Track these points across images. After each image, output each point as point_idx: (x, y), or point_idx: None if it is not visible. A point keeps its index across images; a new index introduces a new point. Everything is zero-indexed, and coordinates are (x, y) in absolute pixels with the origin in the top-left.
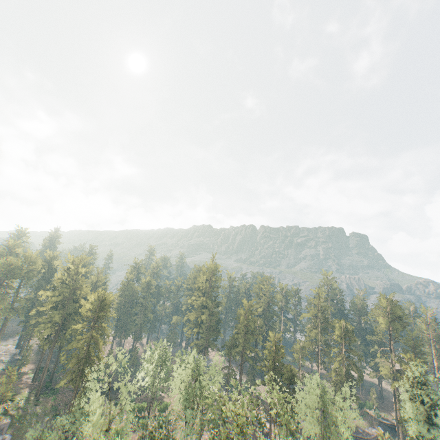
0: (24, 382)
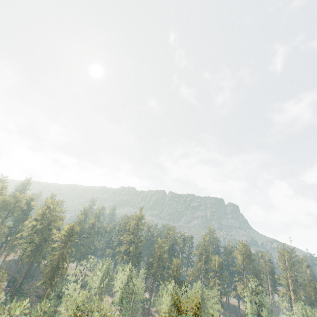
0: (0, 287)
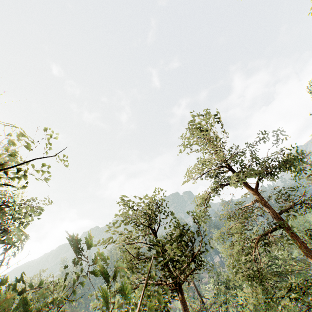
0: None
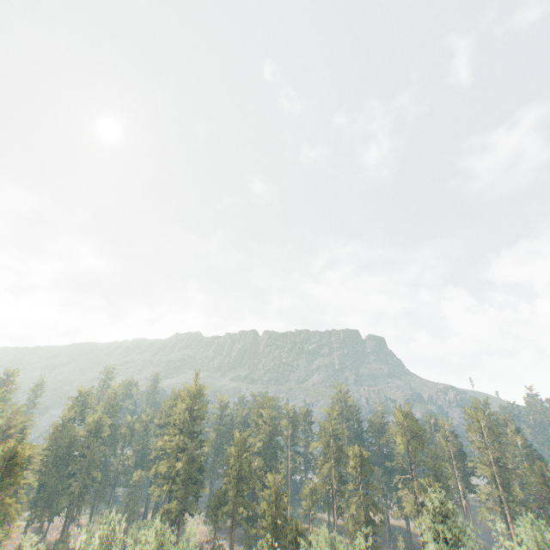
0: None
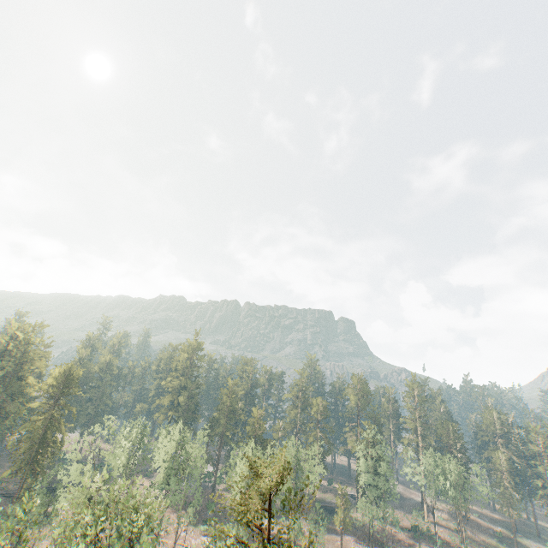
0: None
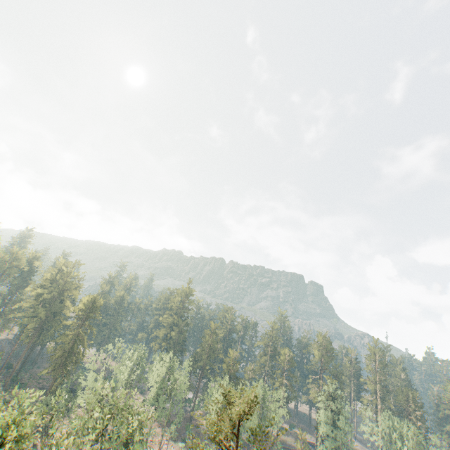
0: None
